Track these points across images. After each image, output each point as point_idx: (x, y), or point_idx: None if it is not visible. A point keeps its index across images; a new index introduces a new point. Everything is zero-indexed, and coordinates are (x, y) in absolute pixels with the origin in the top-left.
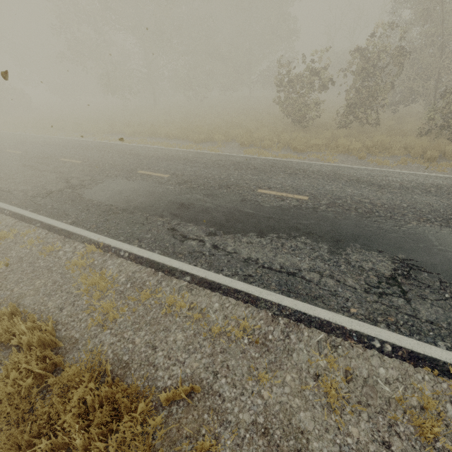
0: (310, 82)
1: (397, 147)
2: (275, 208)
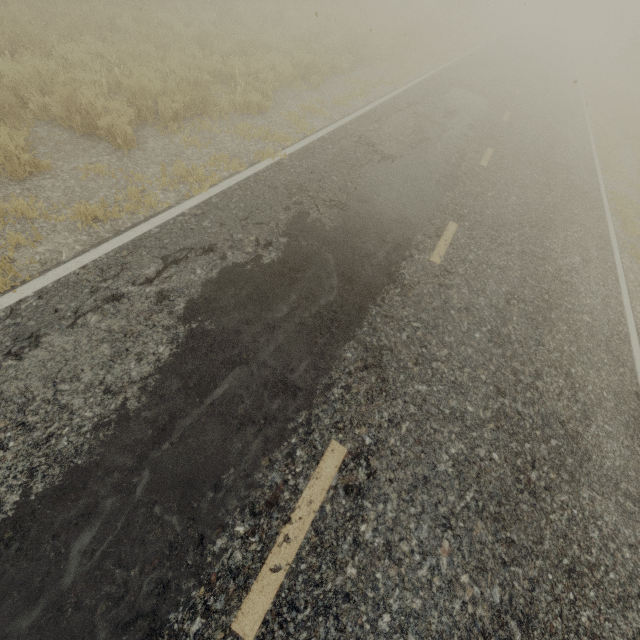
0: None
1: None
2: (457, 143)
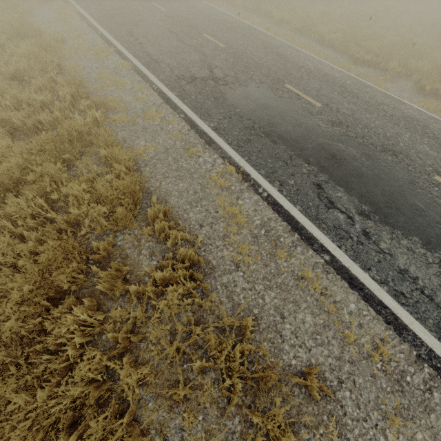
0: None
1: None
2: None
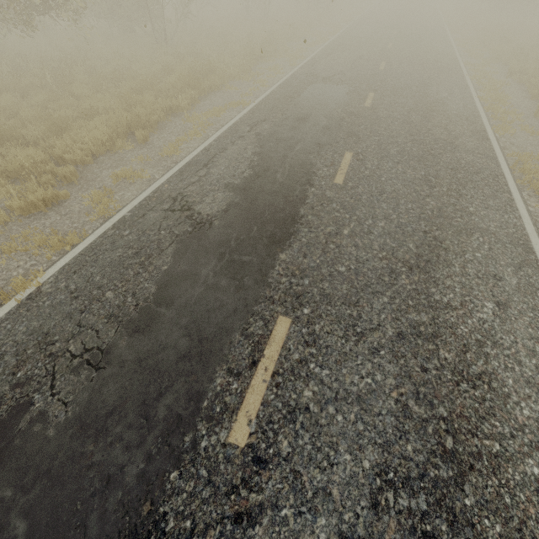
0: None
1: None
2: (305, 160)
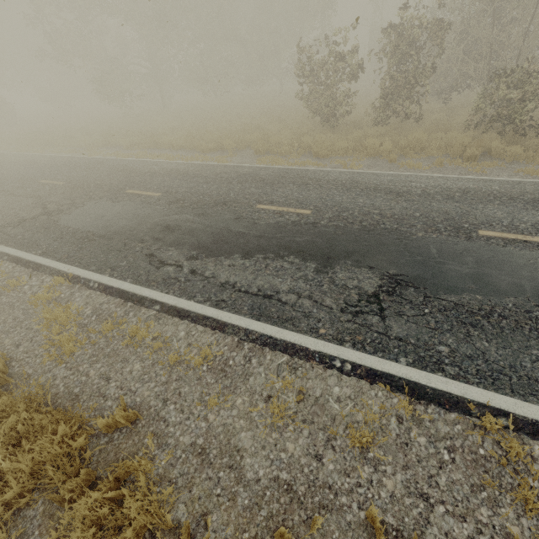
0: (335, 70)
1: (436, 145)
2: (270, 226)
